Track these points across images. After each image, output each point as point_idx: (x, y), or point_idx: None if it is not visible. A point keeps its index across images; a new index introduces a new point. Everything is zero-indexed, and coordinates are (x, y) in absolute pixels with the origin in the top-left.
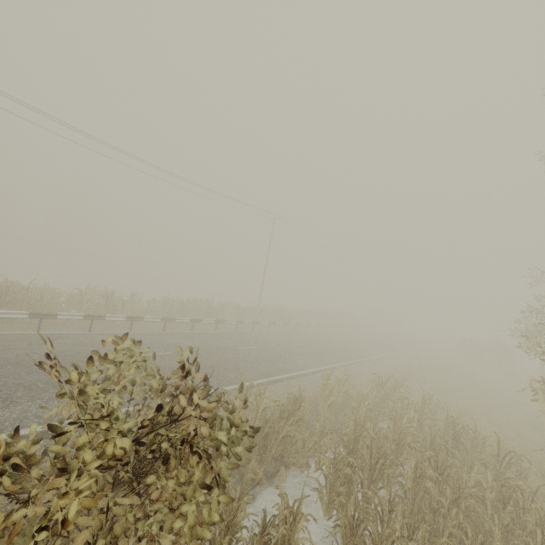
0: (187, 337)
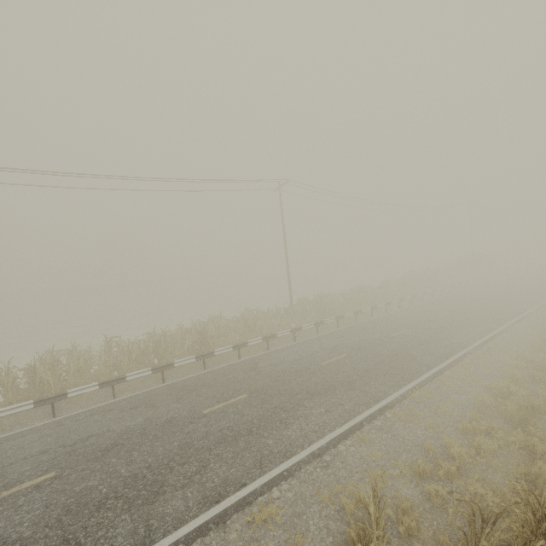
0: (134, 407)
